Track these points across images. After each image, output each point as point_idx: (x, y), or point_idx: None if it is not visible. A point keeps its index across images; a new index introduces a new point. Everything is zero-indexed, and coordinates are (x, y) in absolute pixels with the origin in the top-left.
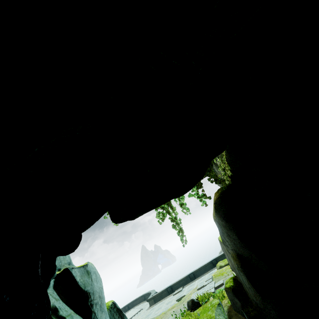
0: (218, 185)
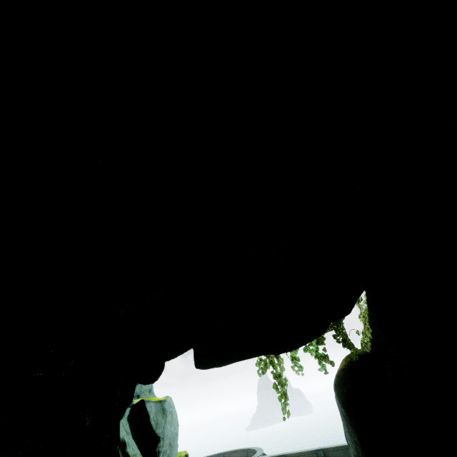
0: None
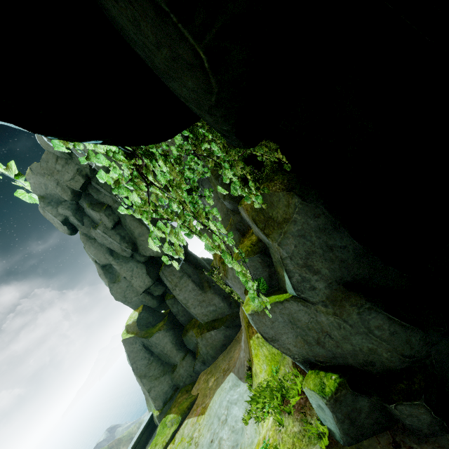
0: (117, 299)
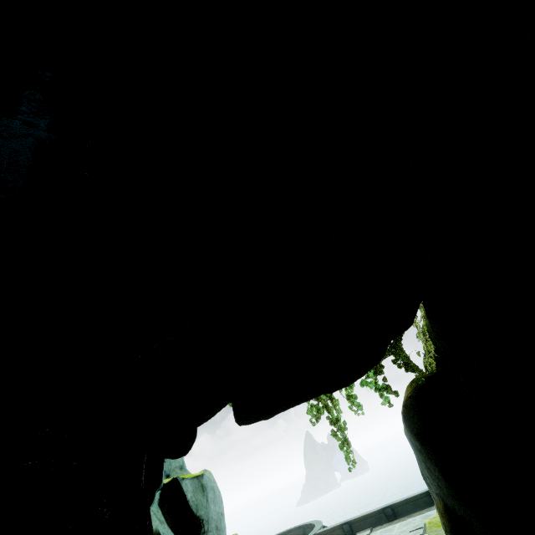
0: None
